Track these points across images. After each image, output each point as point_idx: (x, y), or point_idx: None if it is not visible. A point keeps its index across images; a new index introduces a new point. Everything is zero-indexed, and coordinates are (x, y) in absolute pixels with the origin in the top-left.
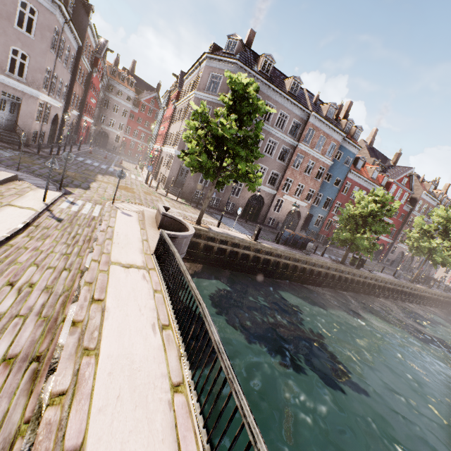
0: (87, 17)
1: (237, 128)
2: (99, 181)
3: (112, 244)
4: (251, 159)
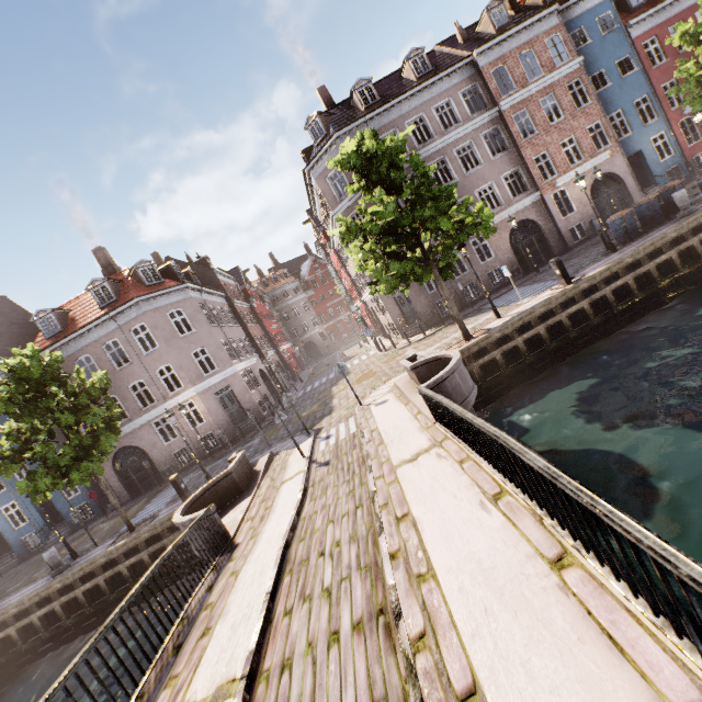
0: (209, 270)
1: (393, 198)
2: (336, 394)
3: (386, 448)
4: (443, 207)
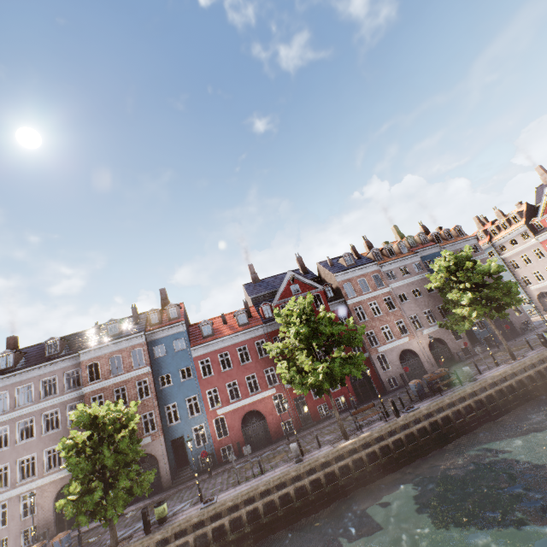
0: None
1: None
2: None
3: None
4: None
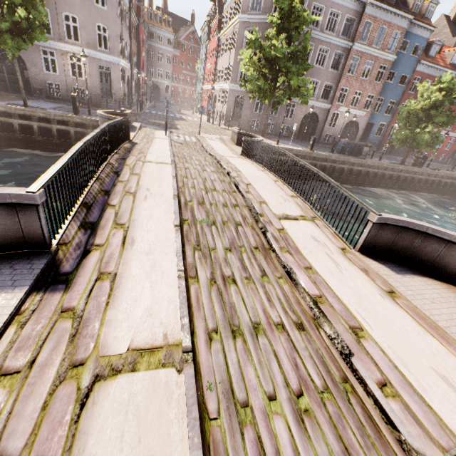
0: None
1: (286, 46)
2: (178, 124)
3: (216, 151)
4: (301, 72)
